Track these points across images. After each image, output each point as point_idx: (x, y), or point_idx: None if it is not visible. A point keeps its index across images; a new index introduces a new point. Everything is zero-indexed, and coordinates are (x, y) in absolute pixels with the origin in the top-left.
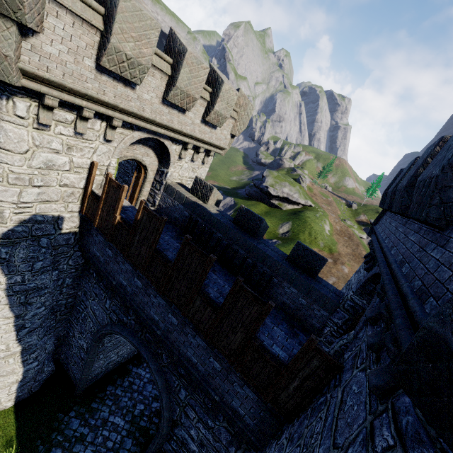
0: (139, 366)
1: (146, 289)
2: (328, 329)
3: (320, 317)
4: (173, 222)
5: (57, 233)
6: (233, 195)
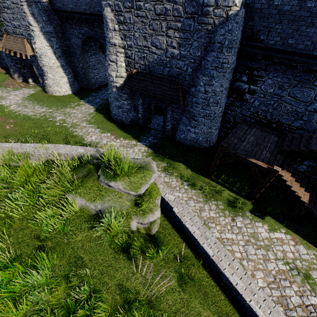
0: None
1: None
2: None
3: None
4: None
5: (42, 2)
6: None
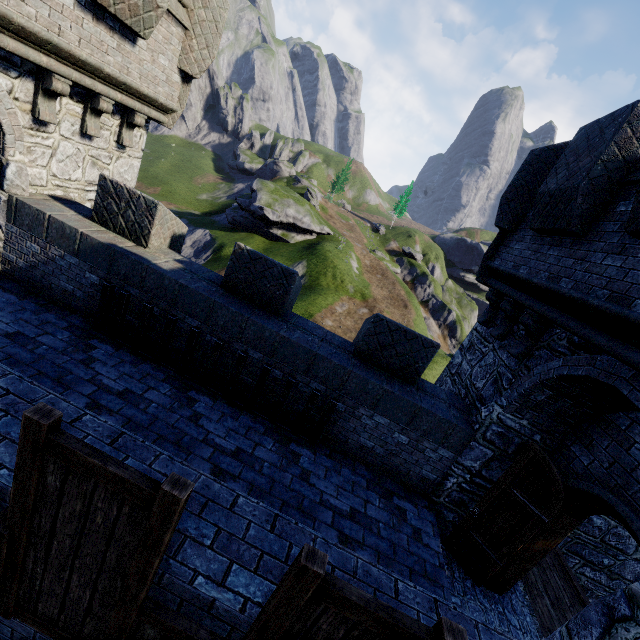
0: None
1: None
2: (454, 481)
3: (437, 462)
4: (59, 303)
5: None
6: (208, 224)
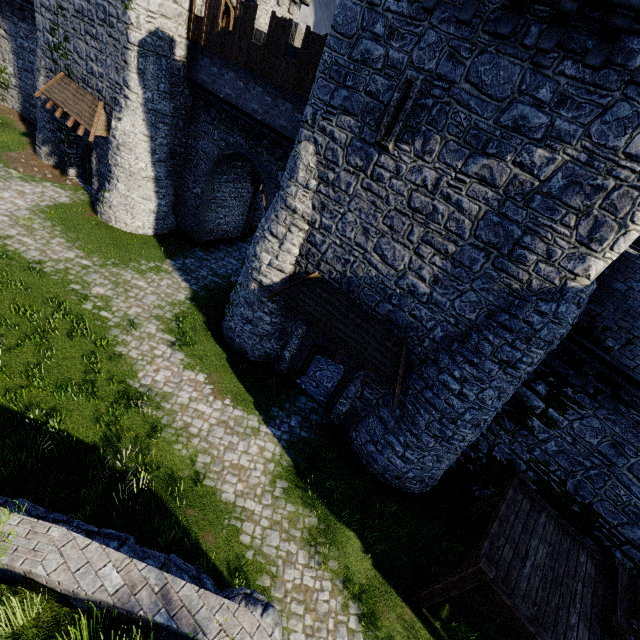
0: (243, 243)
1: (247, 86)
2: None
3: None
4: None
5: (172, 59)
6: None
